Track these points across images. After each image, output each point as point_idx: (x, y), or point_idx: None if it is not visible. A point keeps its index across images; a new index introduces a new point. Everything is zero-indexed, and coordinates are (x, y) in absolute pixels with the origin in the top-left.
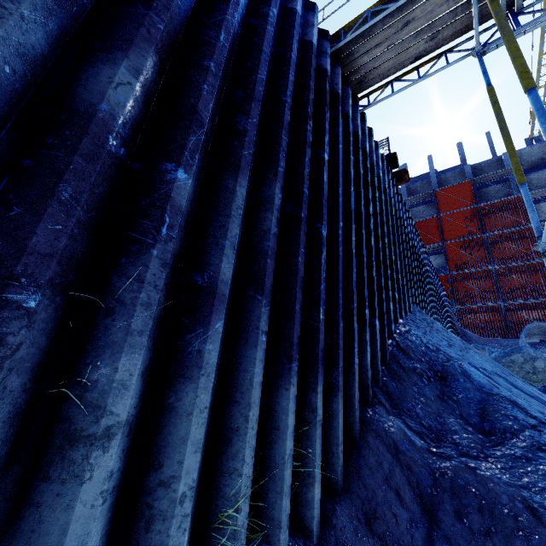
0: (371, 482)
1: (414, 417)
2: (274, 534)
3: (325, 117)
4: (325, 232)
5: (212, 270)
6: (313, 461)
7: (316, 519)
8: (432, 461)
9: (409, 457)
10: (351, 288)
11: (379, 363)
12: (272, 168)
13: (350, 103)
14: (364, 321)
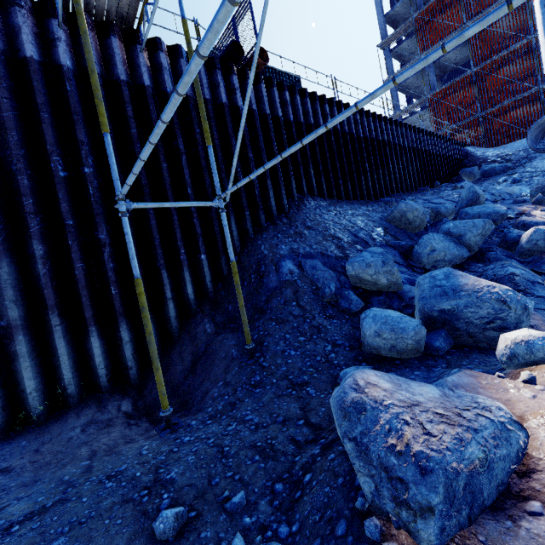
0: (173, 357)
1: (225, 312)
2: (100, 390)
3: (75, 129)
4: (104, 235)
5: (6, 318)
6: (126, 360)
7: (134, 379)
8: (211, 339)
9: (199, 340)
10: (156, 252)
11: (208, 284)
12: (27, 232)
13: (118, 61)
14: (181, 265)
